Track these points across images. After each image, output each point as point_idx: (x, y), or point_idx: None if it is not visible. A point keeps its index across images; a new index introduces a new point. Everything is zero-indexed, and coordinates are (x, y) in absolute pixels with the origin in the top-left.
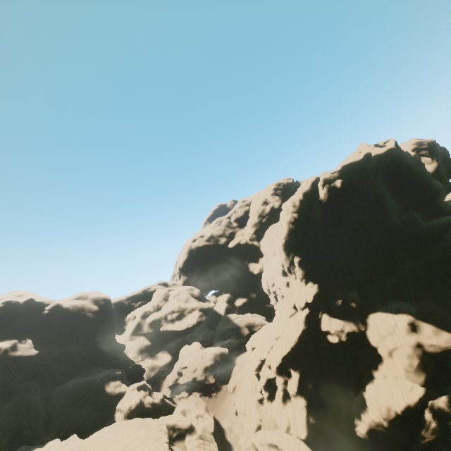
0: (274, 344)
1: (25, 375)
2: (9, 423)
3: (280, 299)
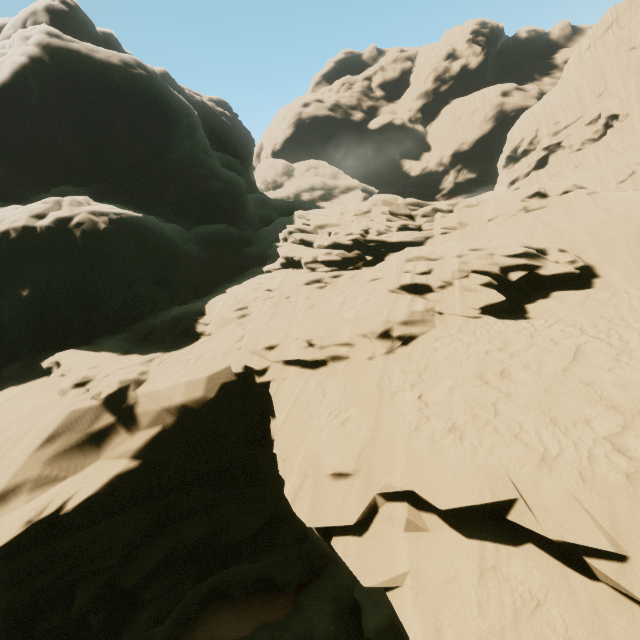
0: (639, 168)
1: (191, 148)
2: (225, 192)
3: (563, 156)
